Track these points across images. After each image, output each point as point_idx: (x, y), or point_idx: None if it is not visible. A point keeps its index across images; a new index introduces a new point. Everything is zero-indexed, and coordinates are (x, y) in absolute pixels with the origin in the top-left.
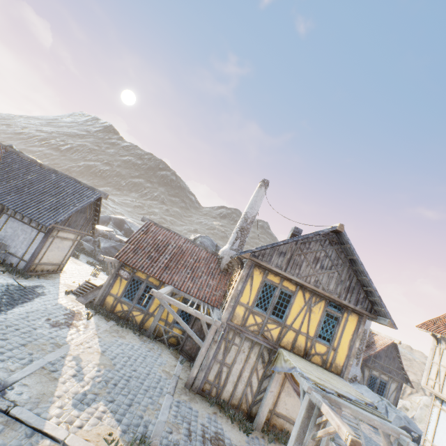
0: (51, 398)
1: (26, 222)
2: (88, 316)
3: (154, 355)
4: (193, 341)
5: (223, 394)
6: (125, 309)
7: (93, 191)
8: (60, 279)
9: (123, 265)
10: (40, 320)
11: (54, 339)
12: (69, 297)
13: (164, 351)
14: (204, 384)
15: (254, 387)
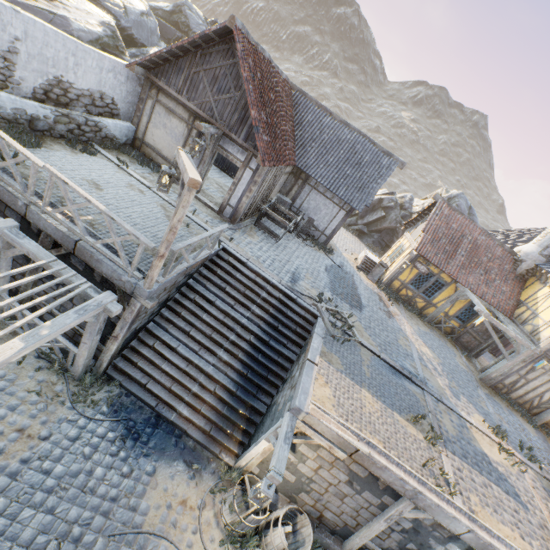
0: (444, 391)
1: (330, 198)
2: (388, 300)
3: (444, 344)
4: (472, 337)
5: (511, 394)
6: (409, 294)
7: (388, 158)
8: (337, 246)
9: (417, 257)
10: (378, 310)
11: (400, 333)
12: (362, 275)
13: (445, 339)
14: (498, 383)
15: (543, 399)
